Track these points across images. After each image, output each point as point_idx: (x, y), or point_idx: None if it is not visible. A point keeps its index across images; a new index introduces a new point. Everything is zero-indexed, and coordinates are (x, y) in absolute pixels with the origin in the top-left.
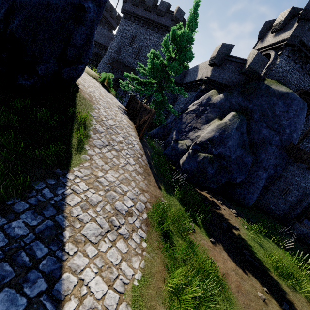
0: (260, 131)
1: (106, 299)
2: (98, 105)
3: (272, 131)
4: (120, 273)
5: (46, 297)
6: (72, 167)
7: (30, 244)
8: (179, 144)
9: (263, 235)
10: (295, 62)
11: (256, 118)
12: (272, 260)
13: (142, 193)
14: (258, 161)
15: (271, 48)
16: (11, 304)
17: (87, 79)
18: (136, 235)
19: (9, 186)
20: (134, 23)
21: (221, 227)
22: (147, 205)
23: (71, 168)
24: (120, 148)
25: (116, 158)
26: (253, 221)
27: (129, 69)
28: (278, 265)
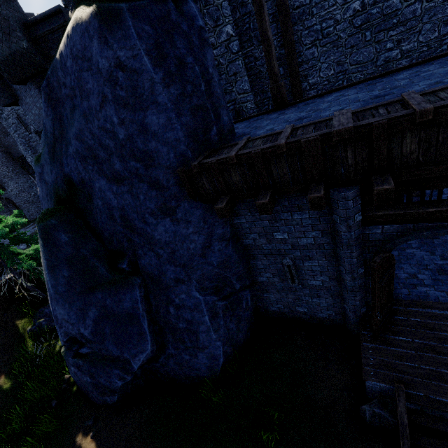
0: (109, 208)
1: None
2: None
3: (122, 185)
4: None
5: None
6: None
7: None
8: None
9: None
10: None
11: (87, 179)
12: None
13: None
14: (155, 277)
15: None
16: None
17: None
18: None
19: None
20: None
21: None
22: None
23: None
24: None
25: None
26: None
27: None
28: None
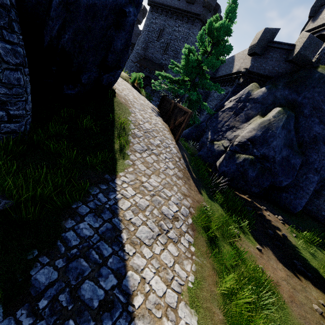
0: (311, 128)
1: (166, 297)
2: (133, 109)
3: None
4: (175, 275)
5: (118, 291)
6: (118, 173)
7: (97, 244)
8: (215, 145)
9: (315, 245)
10: None
11: (307, 113)
12: None
13: (184, 198)
14: (309, 162)
15: None
16: (93, 294)
17: (120, 81)
18: (184, 240)
19: (72, 191)
20: (161, 15)
21: (266, 235)
22: (190, 210)
23: (117, 173)
24: (158, 152)
25: (157, 163)
26: (302, 229)
27: (157, 66)
28: None
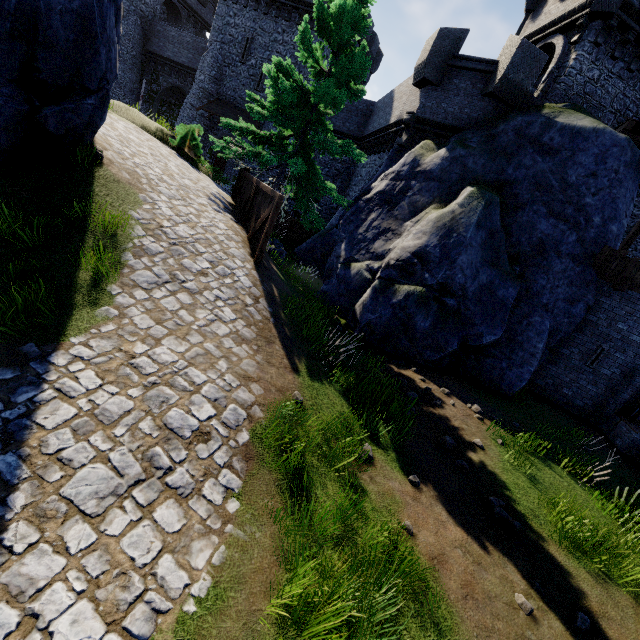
0: (533, 226)
1: None
2: (152, 195)
3: (561, 223)
4: (150, 587)
5: None
6: (68, 338)
7: None
8: (353, 269)
9: (542, 457)
10: (612, 56)
11: (525, 197)
12: (556, 514)
13: (243, 385)
14: (532, 292)
15: (557, 29)
16: None
17: (138, 139)
18: (215, 485)
19: None
20: (247, 9)
21: (440, 447)
22: (252, 412)
23: (66, 339)
24: (200, 287)
25: (188, 310)
26: (519, 427)
27: (246, 117)
28: (570, 525)
